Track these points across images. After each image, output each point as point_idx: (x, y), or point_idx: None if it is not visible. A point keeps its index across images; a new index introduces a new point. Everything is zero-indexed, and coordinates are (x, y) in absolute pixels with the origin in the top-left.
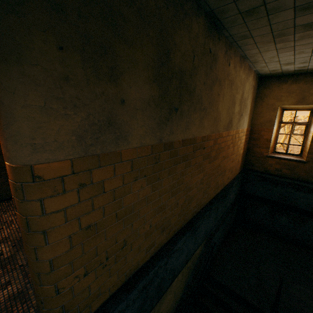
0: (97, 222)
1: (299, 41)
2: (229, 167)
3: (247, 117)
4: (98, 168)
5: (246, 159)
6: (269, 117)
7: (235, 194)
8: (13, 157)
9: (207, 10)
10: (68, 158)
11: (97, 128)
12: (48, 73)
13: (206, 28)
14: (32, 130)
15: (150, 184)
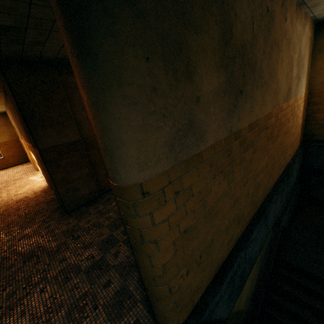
0: (190, 225)
1: None
2: (289, 143)
3: (304, 79)
4: (186, 174)
5: (305, 129)
6: None
7: (297, 172)
8: (123, 179)
9: None
10: (164, 170)
11: (181, 133)
12: (141, 89)
13: None
14: (136, 150)
15: (225, 179)
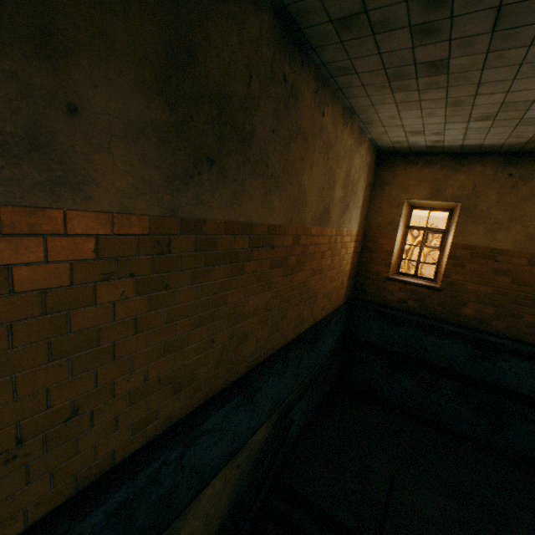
0: None
1: (425, 92)
2: (324, 290)
3: (357, 211)
4: None
5: (357, 282)
6: (392, 216)
7: (336, 339)
8: None
9: (277, 3)
10: None
11: None
12: None
13: (276, 35)
14: None
15: (146, 293)
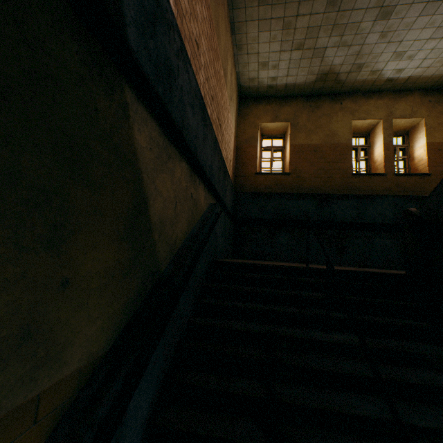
0: None
1: (275, 9)
2: (225, 142)
3: (234, 117)
4: None
5: (236, 181)
6: (252, 133)
7: (231, 206)
8: None
9: None
10: None
11: None
12: None
13: None
14: None
15: None
